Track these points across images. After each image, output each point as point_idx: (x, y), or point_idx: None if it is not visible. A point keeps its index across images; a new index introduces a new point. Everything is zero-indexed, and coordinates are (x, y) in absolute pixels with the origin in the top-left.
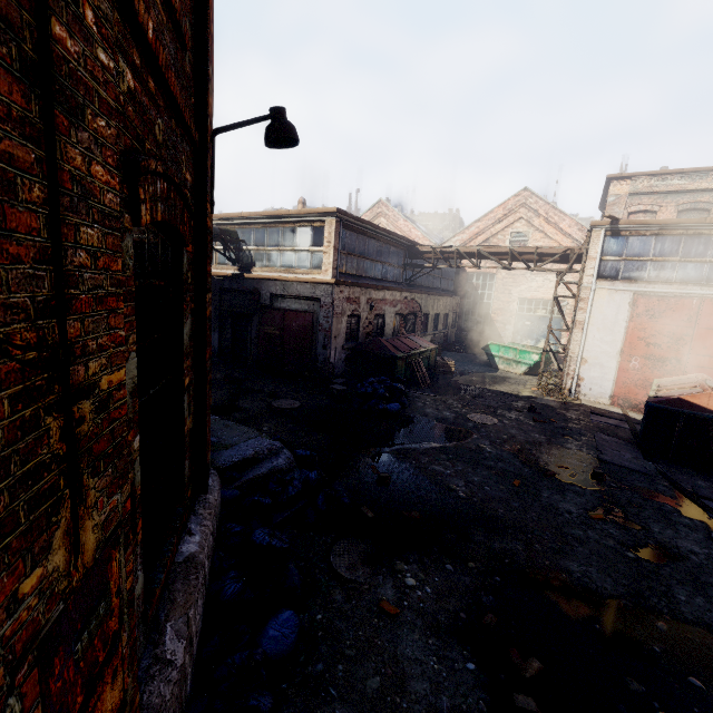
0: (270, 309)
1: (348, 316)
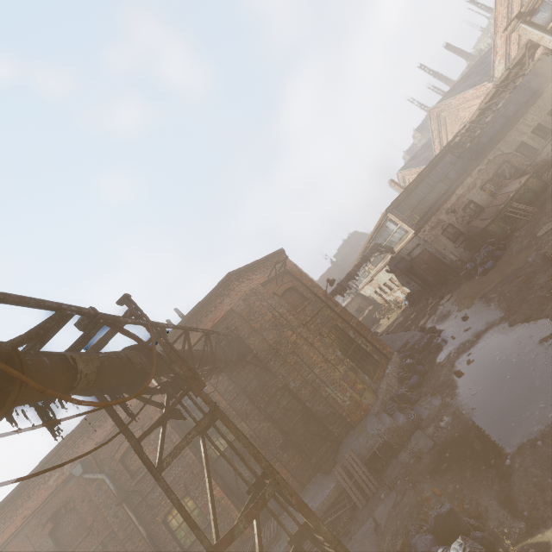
0: (413, 260)
1: (442, 233)
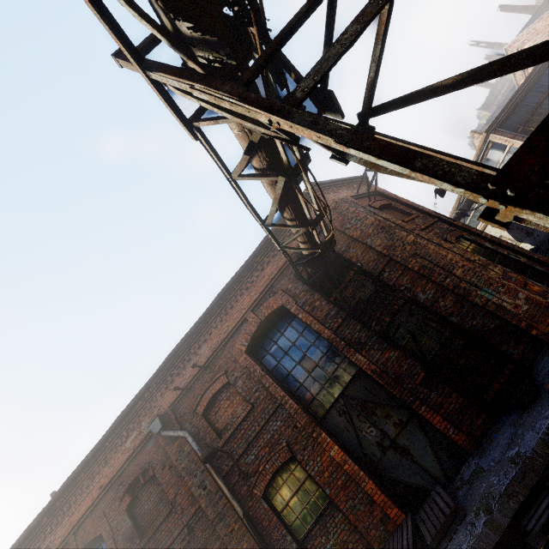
0: None
1: None
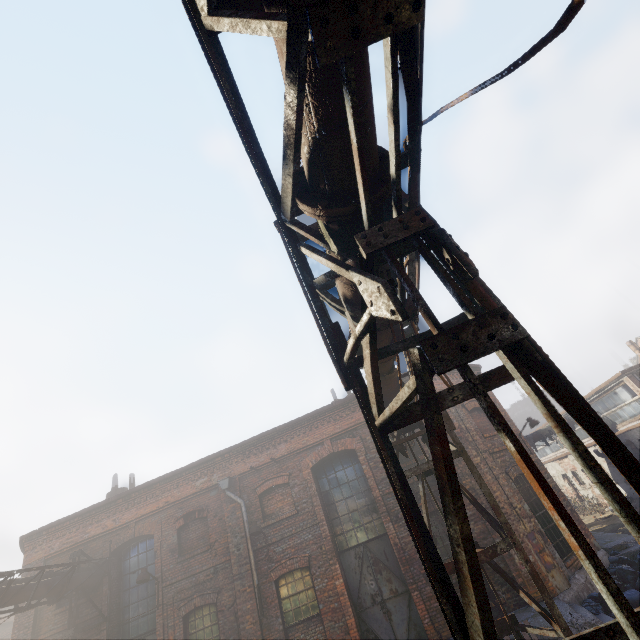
0: None
1: None
